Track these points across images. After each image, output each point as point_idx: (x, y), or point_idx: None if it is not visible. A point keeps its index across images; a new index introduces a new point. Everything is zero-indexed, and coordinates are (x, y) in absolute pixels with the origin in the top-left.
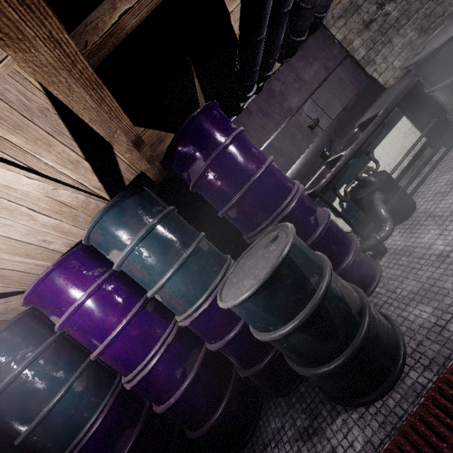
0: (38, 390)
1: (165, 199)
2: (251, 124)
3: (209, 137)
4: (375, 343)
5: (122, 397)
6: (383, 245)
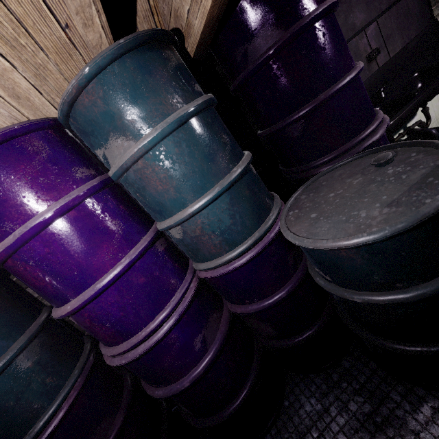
0: None
1: None
2: None
3: None
4: None
5: (94, 374)
6: None
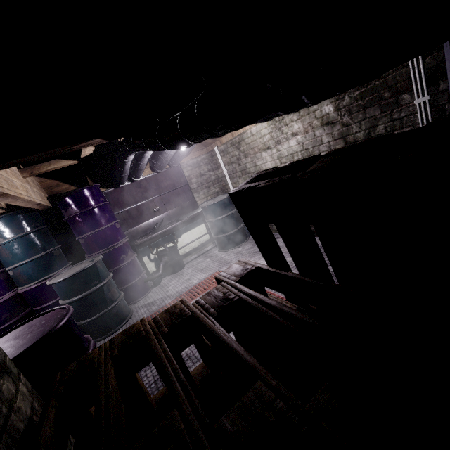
0: None
1: (46, 216)
2: (121, 196)
3: (83, 202)
4: (113, 316)
5: None
6: (161, 282)
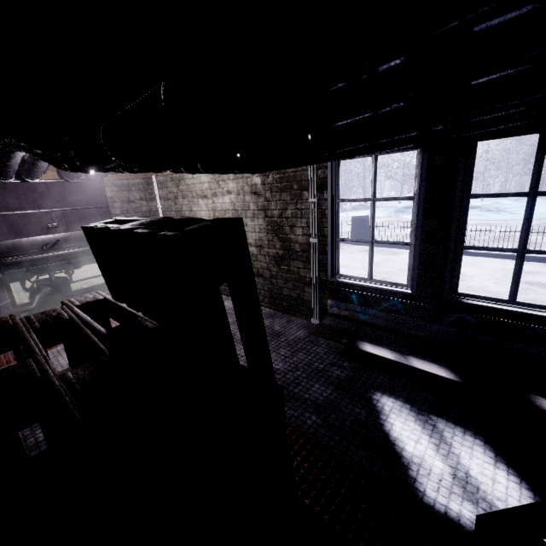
0: None
1: None
2: None
3: None
4: None
5: None
6: None
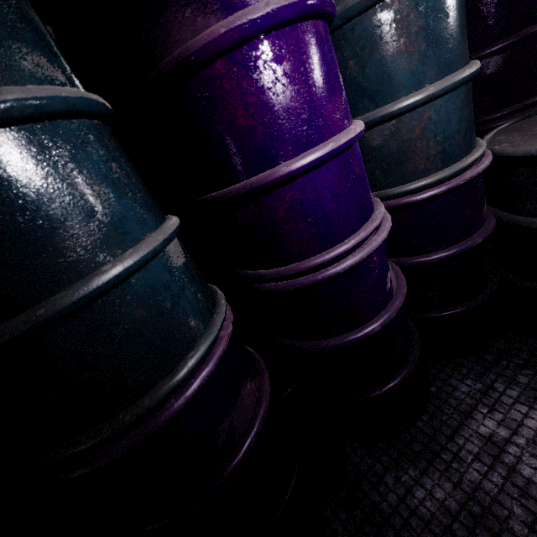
0: (88, 205)
1: None
2: None
3: None
4: None
5: None
6: None
